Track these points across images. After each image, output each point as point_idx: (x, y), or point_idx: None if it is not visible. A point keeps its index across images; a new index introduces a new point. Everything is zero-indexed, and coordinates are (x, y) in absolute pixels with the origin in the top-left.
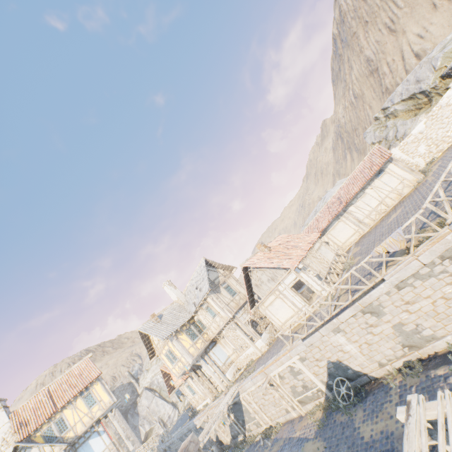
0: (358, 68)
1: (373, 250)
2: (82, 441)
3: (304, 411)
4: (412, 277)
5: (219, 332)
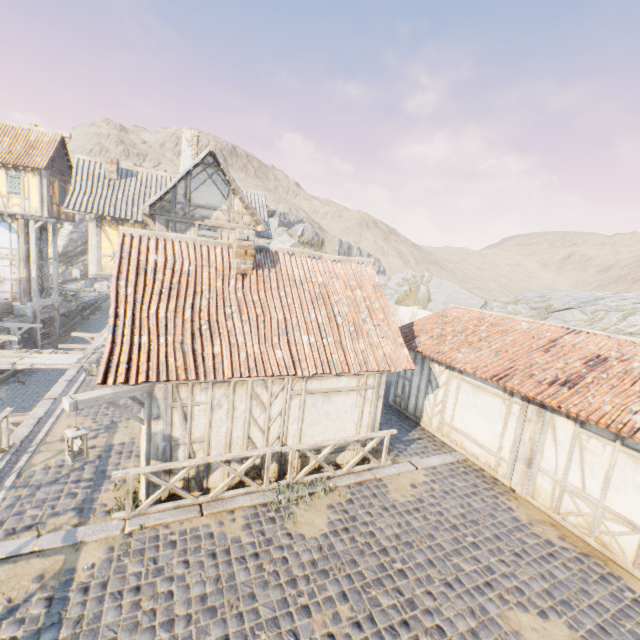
0: None
1: None
2: None
3: None
4: None
5: None
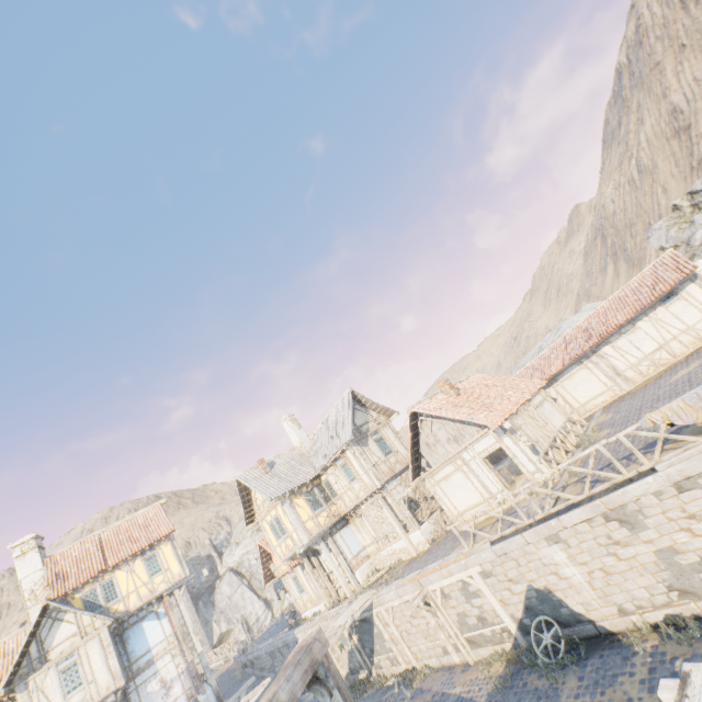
0: (653, 123)
1: (645, 417)
2: (133, 620)
3: (474, 657)
4: None
5: (355, 507)
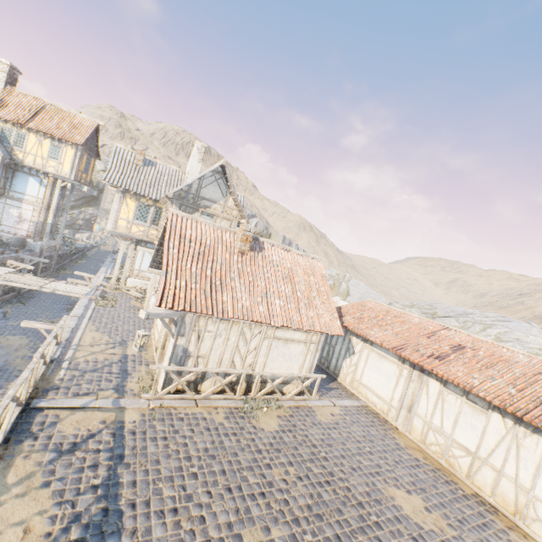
0: None
1: None
2: (26, 171)
3: None
4: None
5: None
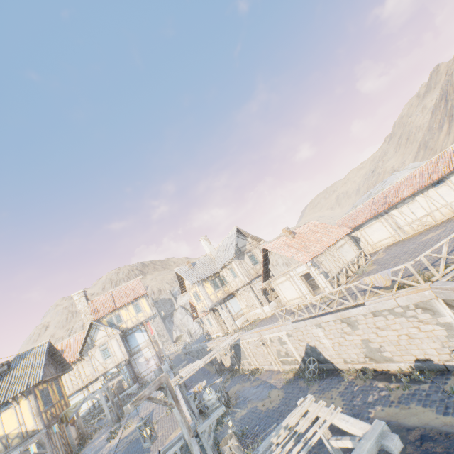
0: None
1: (363, 278)
2: (130, 332)
3: (283, 369)
4: (387, 311)
5: (237, 289)
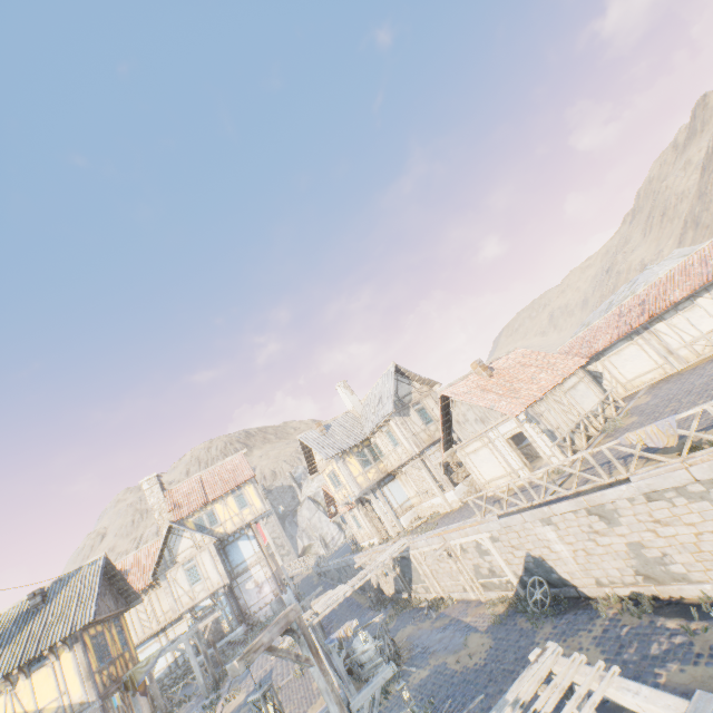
0: None
1: (624, 435)
2: (231, 539)
3: (486, 597)
4: (673, 491)
5: (400, 466)
